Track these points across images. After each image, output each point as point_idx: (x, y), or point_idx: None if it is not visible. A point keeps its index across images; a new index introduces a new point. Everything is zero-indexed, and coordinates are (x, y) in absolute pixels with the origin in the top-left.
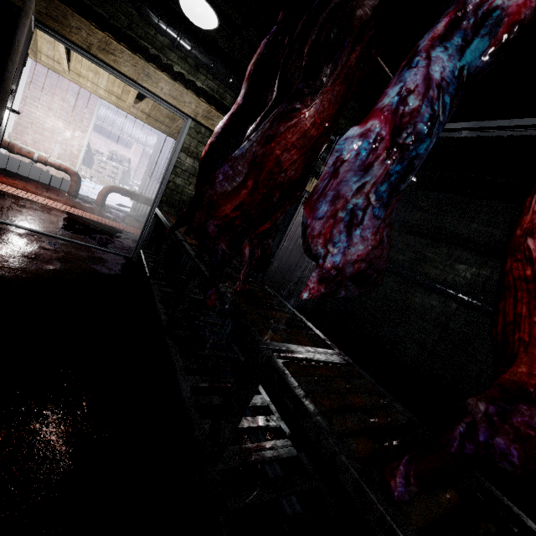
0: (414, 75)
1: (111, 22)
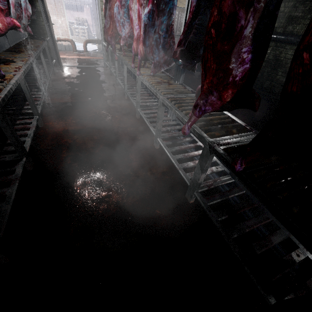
0: None
1: None
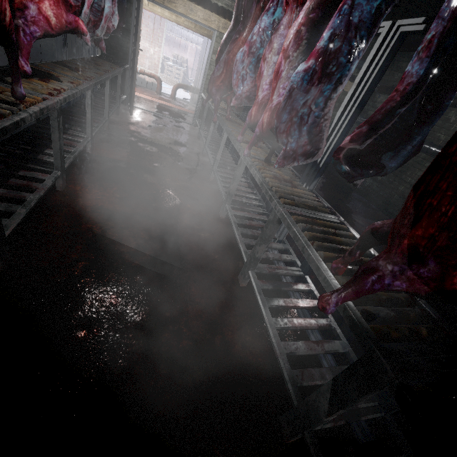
0: (256, 28)
1: None
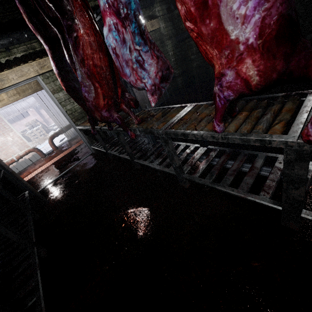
0: None
1: None
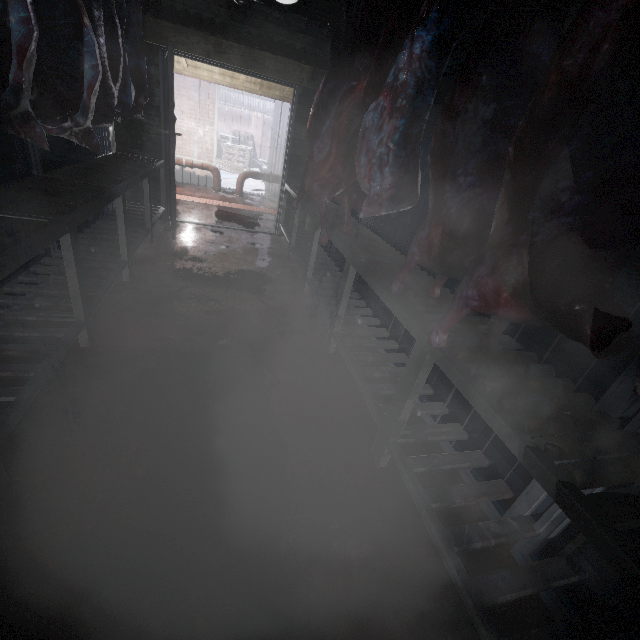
0: (405, 57)
1: (217, 20)
